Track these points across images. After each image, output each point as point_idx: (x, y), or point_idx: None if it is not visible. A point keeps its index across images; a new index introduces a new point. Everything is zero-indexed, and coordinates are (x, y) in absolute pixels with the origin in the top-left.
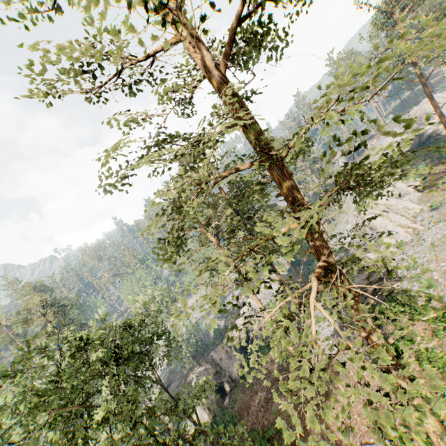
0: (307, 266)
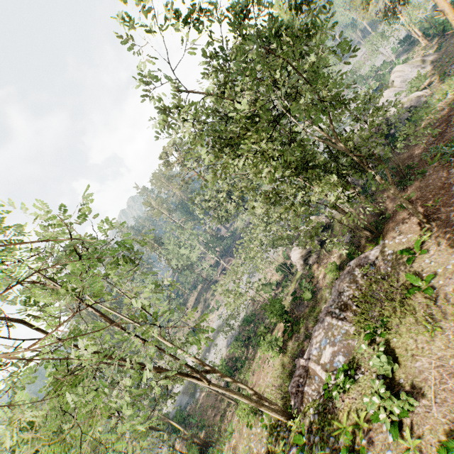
0: None
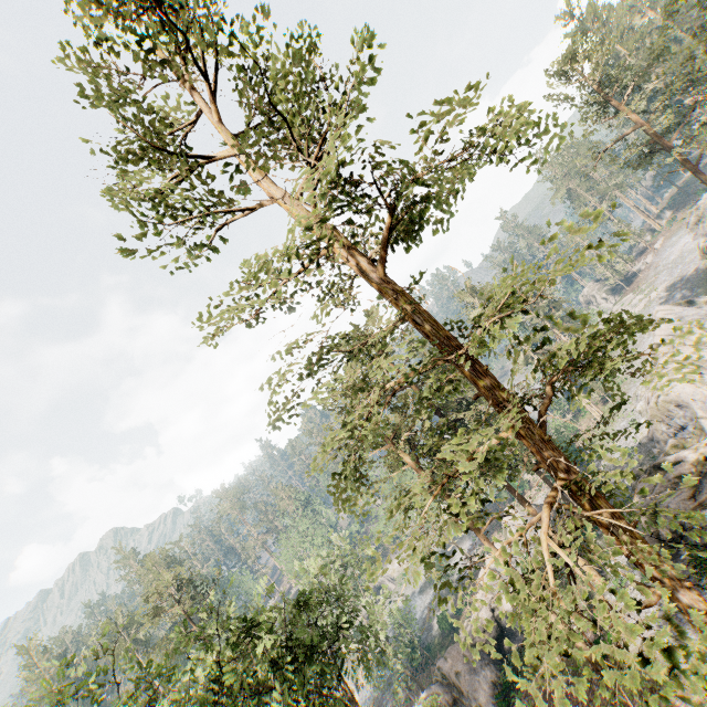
0: None
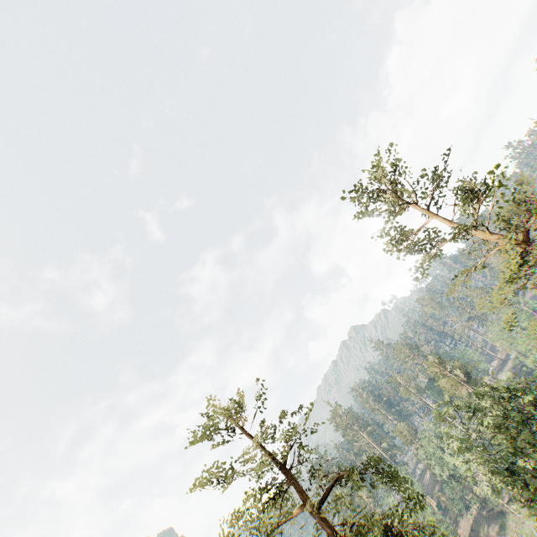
0: None
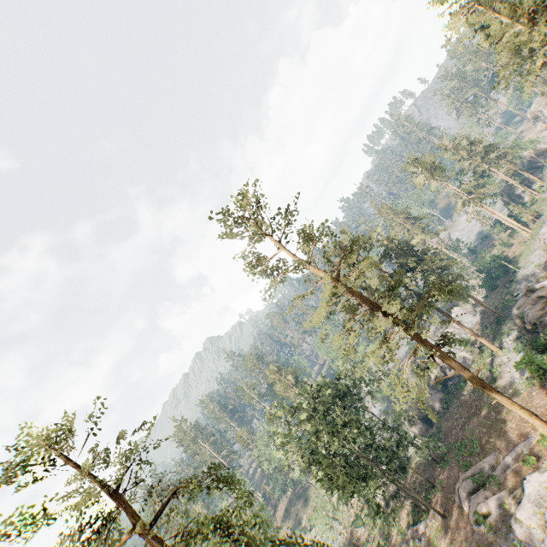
0: (505, 289)
